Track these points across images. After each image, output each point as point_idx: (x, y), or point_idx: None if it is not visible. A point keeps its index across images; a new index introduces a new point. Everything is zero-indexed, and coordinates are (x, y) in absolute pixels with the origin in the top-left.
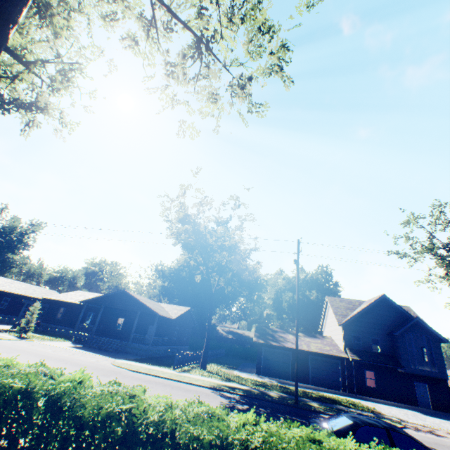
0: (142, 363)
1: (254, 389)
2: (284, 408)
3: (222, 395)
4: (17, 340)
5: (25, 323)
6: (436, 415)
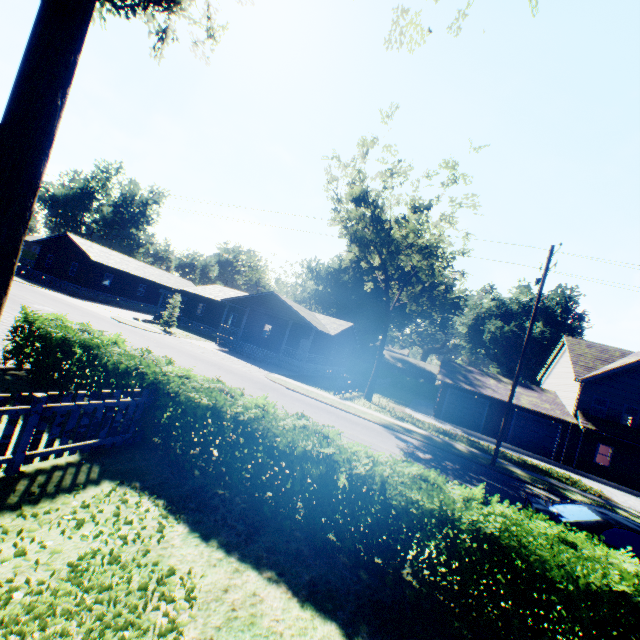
0: (297, 382)
1: (435, 437)
2: (476, 468)
3: (397, 437)
4: (164, 335)
5: (168, 316)
6: None
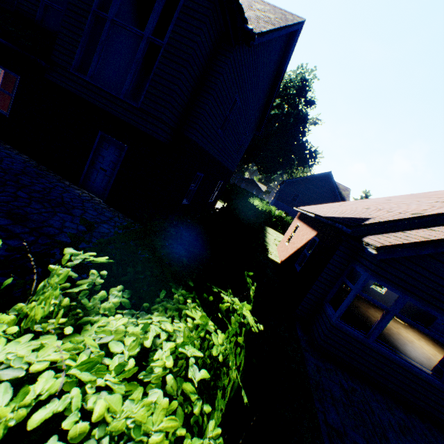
0: None
1: None
2: None
3: None
4: None
5: None
6: None
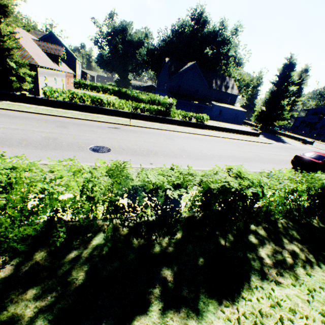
0: None
1: None
2: None
3: None
4: None
5: None
6: None
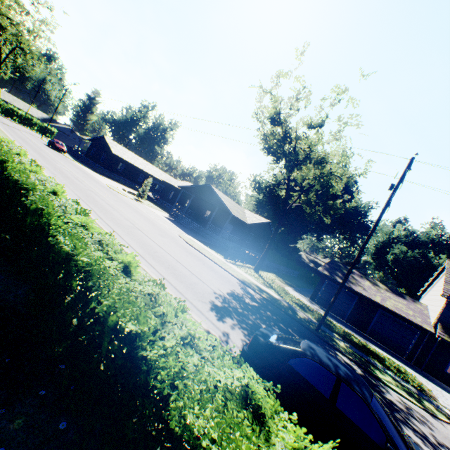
0: (202, 244)
1: (284, 302)
2: (296, 326)
3: (243, 288)
4: (132, 199)
5: (142, 191)
6: None
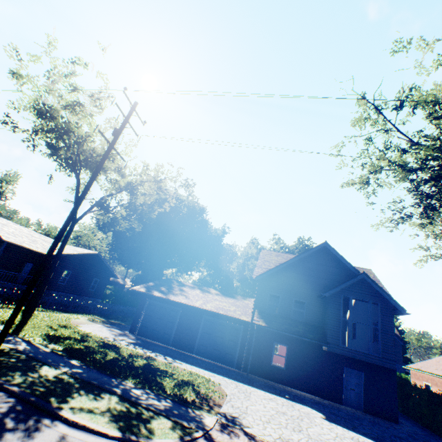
0: None
1: None
2: None
3: None
4: None
5: None
6: (351, 423)
